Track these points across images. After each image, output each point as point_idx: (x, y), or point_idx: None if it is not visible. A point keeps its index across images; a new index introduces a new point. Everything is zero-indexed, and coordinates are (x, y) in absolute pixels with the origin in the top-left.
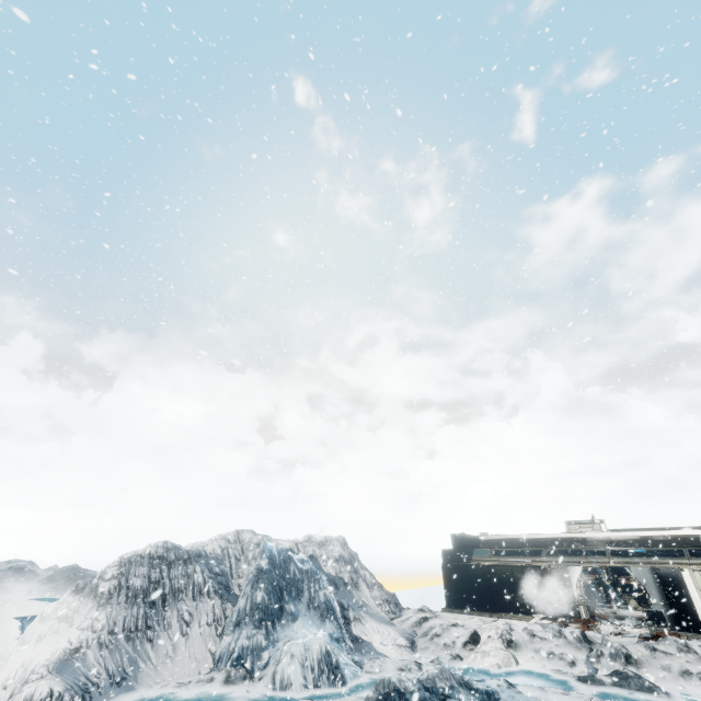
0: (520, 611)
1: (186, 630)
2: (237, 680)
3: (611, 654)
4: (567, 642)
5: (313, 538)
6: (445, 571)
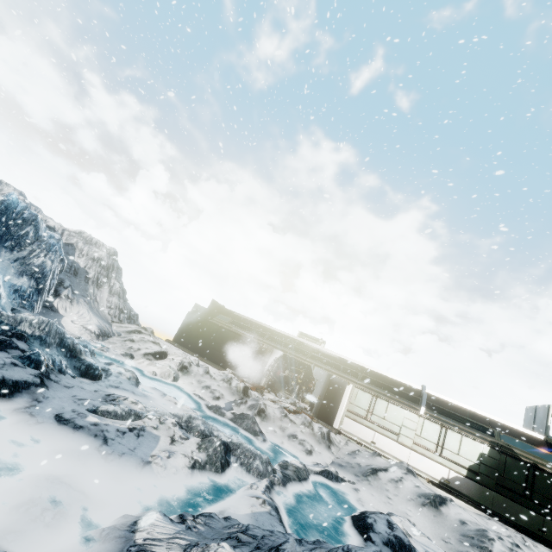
0: (221, 364)
1: None
2: None
3: (252, 405)
4: (229, 387)
5: (85, 234)
6: (188, 317)
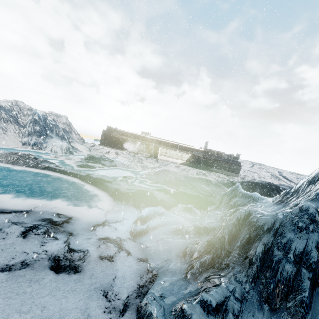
0: (121, 148)
1: (6, 132)
2: (37, 149)
3: (138, 158)
4: (130, 155)
5: (54, 113)
6: (102, 135)
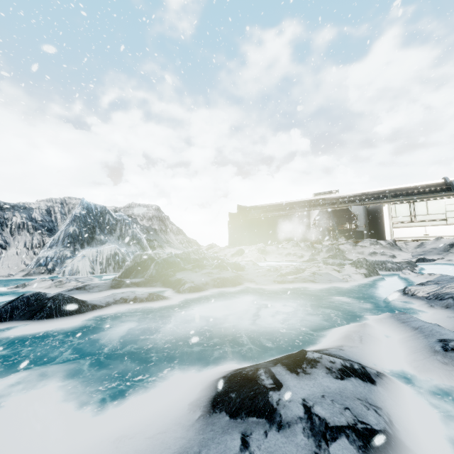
0: (275, 242)
1: (2, 251)
2: (34, 274)
3: (327, 250)
4: (301, 248)
5: (133, 205)
6: (230, 225)
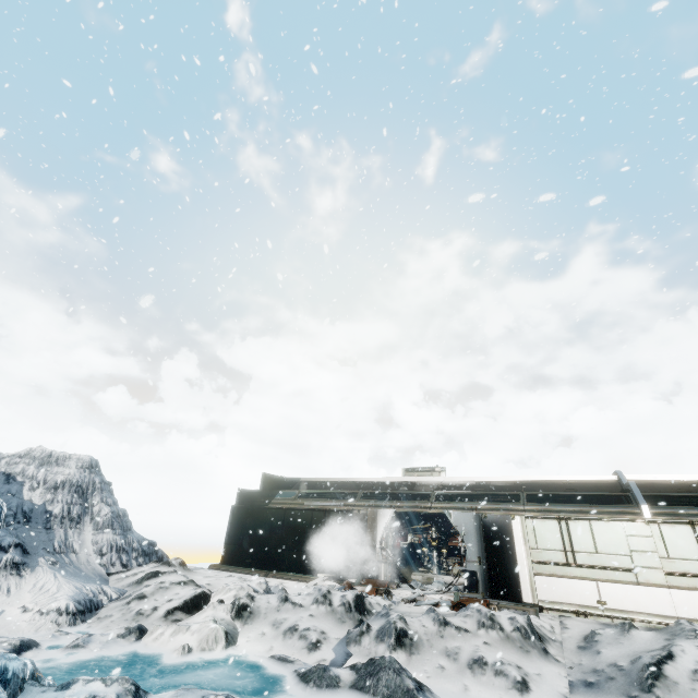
0: (307, 570)
1: None
2: None
3: (381, 630)
4: (331, 611)
5: (37, 453)
6: (233, 516)
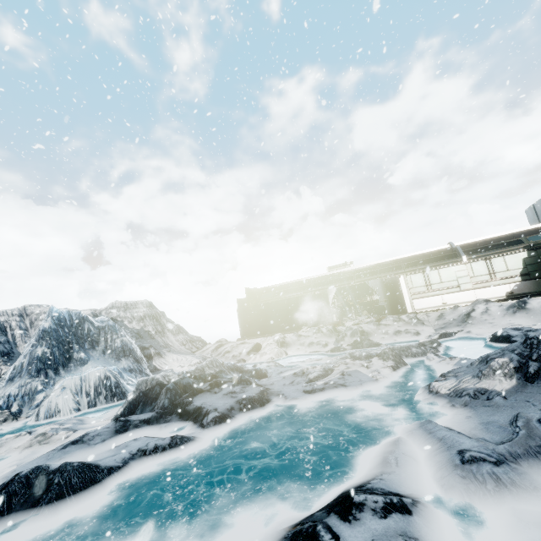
0: (293, 328)
1: None
2: None
3: (352, 333)
4: (323, 334)
5: (118, 304)
6: (239, 313)
